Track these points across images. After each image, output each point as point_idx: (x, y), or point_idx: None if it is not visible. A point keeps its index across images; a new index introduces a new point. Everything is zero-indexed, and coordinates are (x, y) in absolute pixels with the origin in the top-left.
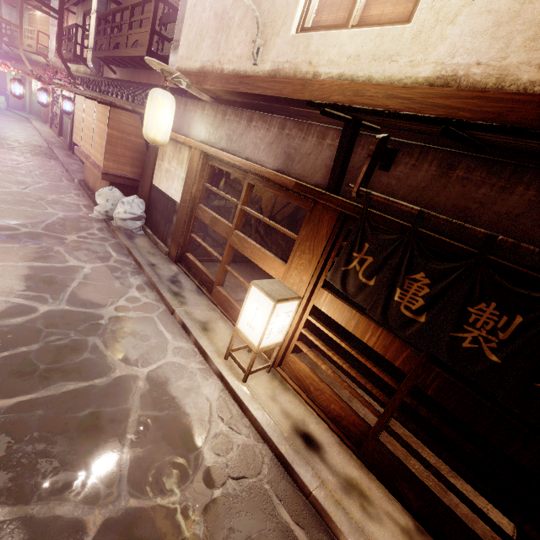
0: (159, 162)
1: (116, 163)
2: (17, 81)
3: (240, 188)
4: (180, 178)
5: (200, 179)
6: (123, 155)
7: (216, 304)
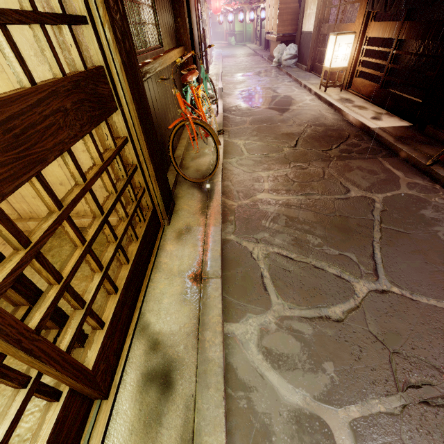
0: (305, 13)
1: (283, 27)
2: (241, 11)
3: (356, 3)
4: (314, 14)
5: (323, 5)
6: (286, 20)
7: (325, 79)
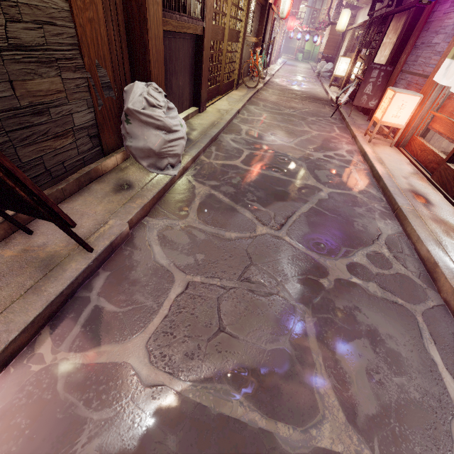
0: (343, 44)
1: (328, 50)
2: (308, 33)
3: None
4: (346, 46)
5: (350, 41)
6: (331, 46)
7: None
